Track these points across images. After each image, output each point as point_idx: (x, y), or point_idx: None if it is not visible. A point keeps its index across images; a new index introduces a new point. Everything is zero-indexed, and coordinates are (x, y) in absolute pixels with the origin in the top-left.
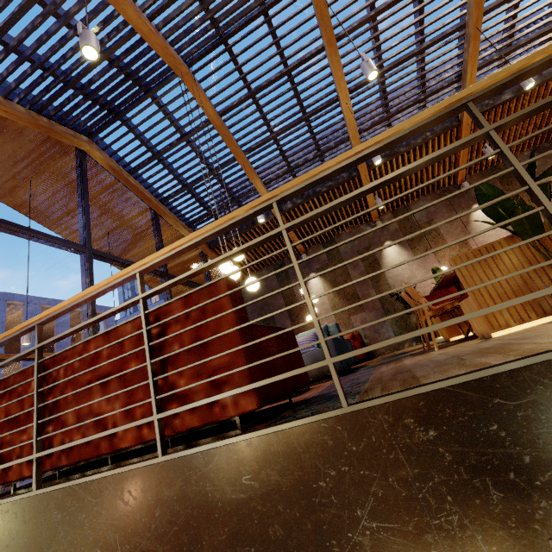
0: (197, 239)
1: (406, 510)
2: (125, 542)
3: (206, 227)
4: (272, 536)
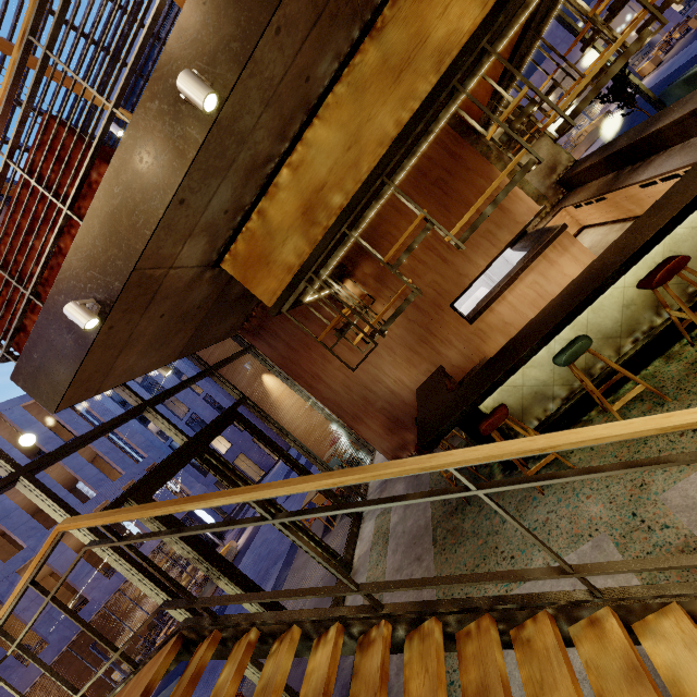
0: (6, 94)
1: (167, 141)
2: (96, 269)
3: (4, 81)
4: (139, 200)
